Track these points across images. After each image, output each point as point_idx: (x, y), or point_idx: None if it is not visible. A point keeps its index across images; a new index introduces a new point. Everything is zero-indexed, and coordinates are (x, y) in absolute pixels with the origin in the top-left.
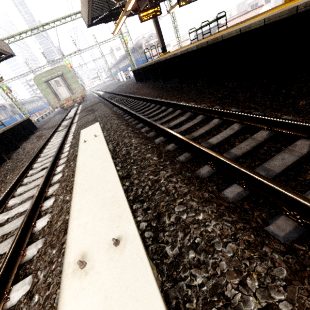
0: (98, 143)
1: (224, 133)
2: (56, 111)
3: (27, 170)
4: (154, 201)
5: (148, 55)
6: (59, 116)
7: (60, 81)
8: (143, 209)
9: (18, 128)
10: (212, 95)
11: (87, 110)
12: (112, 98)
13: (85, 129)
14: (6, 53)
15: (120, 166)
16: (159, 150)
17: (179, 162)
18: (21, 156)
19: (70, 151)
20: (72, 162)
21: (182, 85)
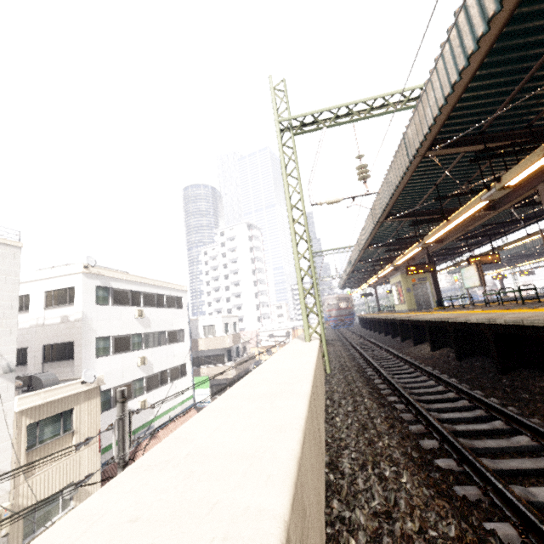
0: None
1: None
2: None
3: None
4: None
5: (479, 295)
6: None
7: None
8: None
9: None
10: None
11: None
12: None
13: None
14: None
15: None
16: None
17: None
18: None
19: None
20: None
21: None
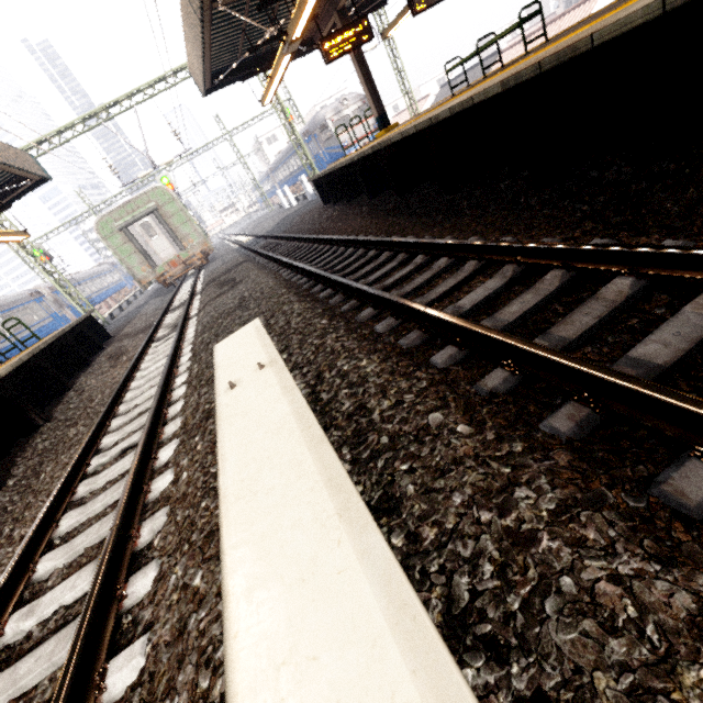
0: (276, 395)
1: (683, 323)
2: (149, 290)
3: (87, 455)
4: (555, 656)
5: (343, 143)
6: (157, 301)
7: (153, 224)
8: (516, 702)
9: (66, 341)
10: (560, 209)
11: (220, 283)
12: (273, 247)
13: (227, 342)
14: (31, 176)
15: (348, 458)
16: (459, 393)
17: (559, 441)
18: (75, 411)
19: (191, 399)
20: (199, 434)
21: (452, 196)
